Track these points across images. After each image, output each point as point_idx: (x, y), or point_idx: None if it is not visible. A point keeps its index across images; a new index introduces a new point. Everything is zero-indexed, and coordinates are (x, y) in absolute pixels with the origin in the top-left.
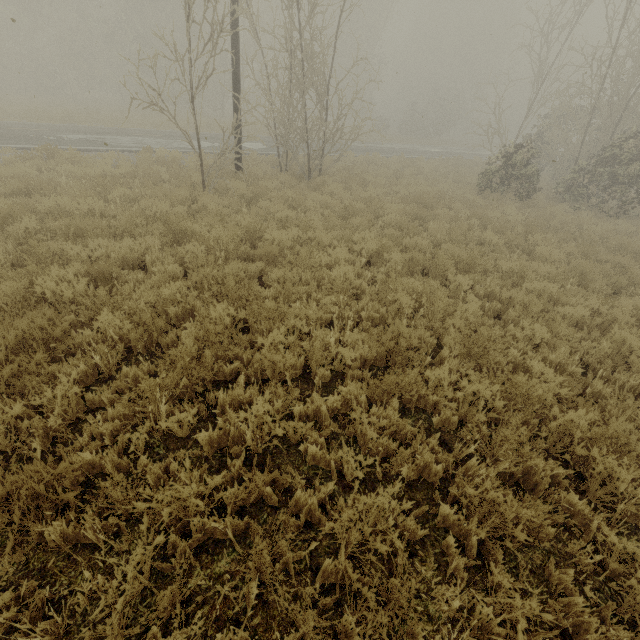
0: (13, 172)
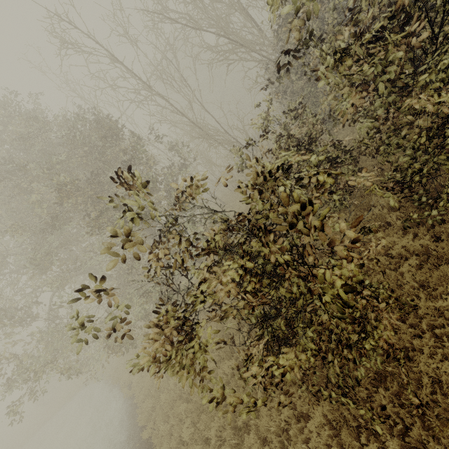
0: None
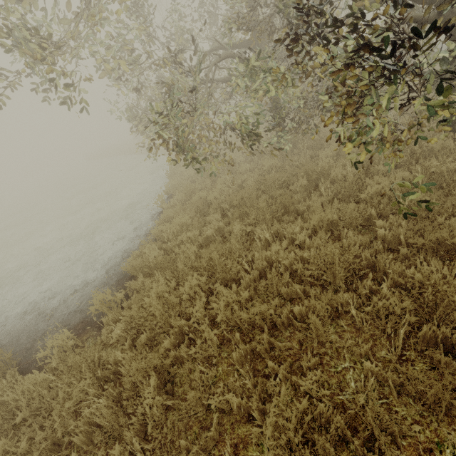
0: None
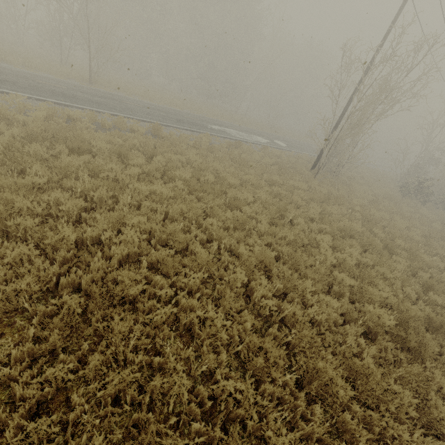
0: (246, 157)
